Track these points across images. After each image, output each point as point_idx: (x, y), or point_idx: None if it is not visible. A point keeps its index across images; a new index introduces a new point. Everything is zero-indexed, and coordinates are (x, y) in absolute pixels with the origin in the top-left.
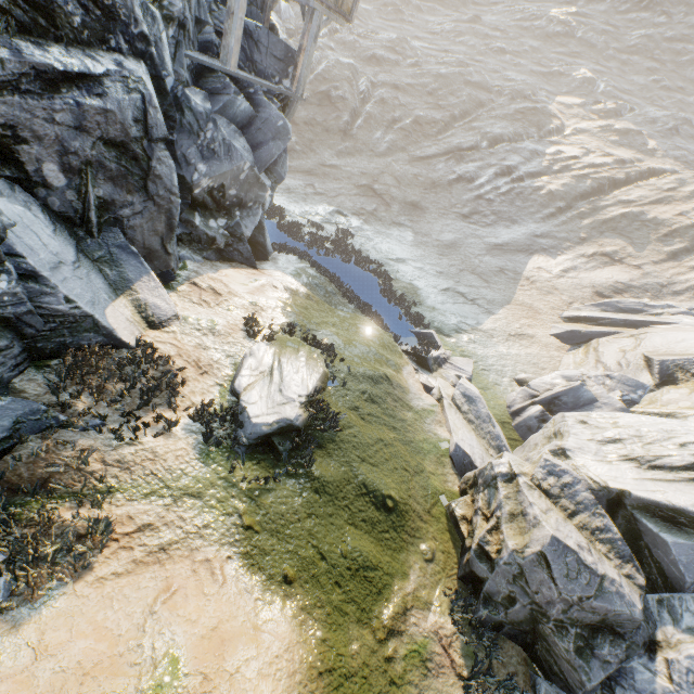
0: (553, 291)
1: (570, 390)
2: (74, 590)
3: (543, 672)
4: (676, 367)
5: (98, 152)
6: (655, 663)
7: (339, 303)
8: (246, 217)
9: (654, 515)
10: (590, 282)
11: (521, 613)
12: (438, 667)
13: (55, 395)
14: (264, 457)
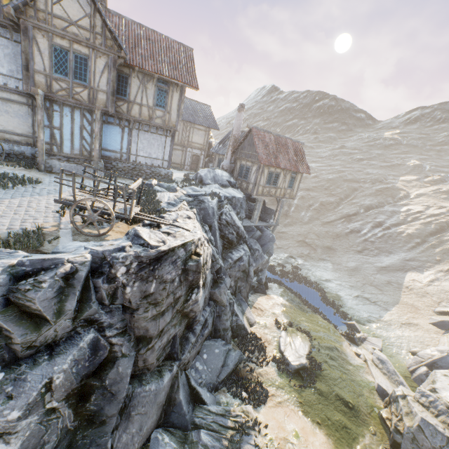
0: (425, 294)
1: (441, 358)
2: (265, 407)
3: None
4: None
5: (240, 274)
6: None
7: (303, 308)
8: (262, 274)
9: None
10: None
11: None
12: None
13: (241, 350)
14: (297, 378)
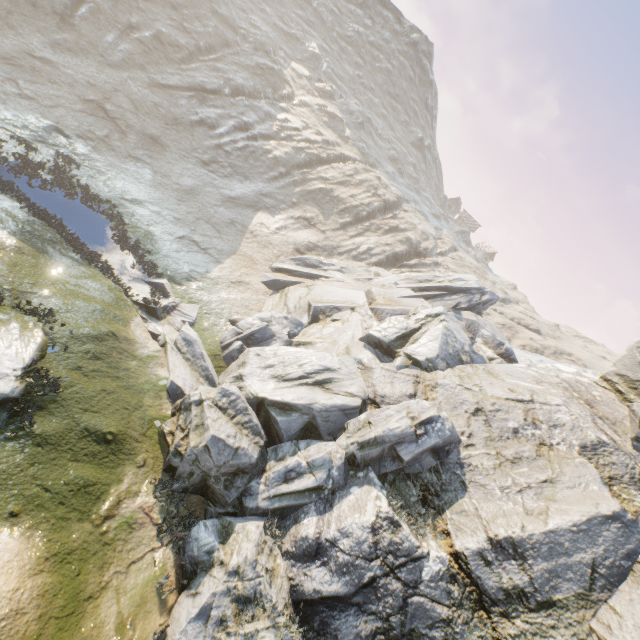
0: (269, 245)
1: (261, 330)
2: None
3: (213, 504)
4: (321, 311)
5: None
6: (262, 479)
7: (62, 252)
8: None
9: (277, 408)
10: (294, 240)
11: (197, 479)
12: (141, 525)
13: None
14: None
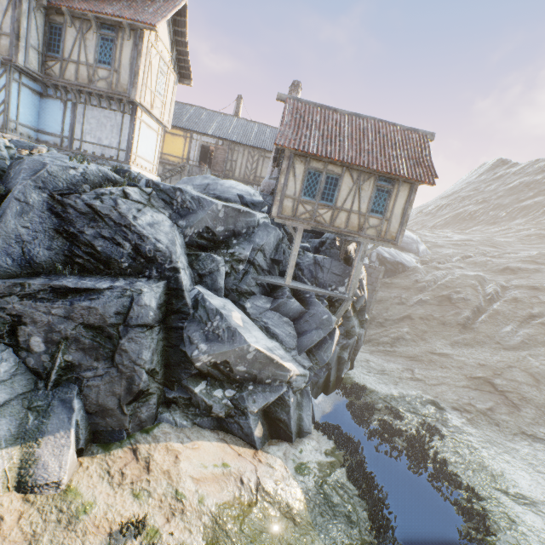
0: None
1: None
2: None
3: None
4: None
5: (78, 331)
6: None
7: (351, 541)
8: (260, 391)
9: None
10: None
11: None
12: None
13: None
14: None
